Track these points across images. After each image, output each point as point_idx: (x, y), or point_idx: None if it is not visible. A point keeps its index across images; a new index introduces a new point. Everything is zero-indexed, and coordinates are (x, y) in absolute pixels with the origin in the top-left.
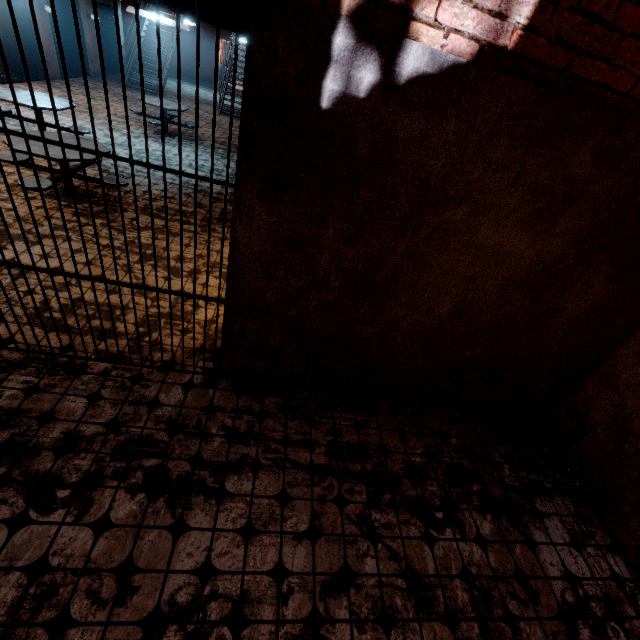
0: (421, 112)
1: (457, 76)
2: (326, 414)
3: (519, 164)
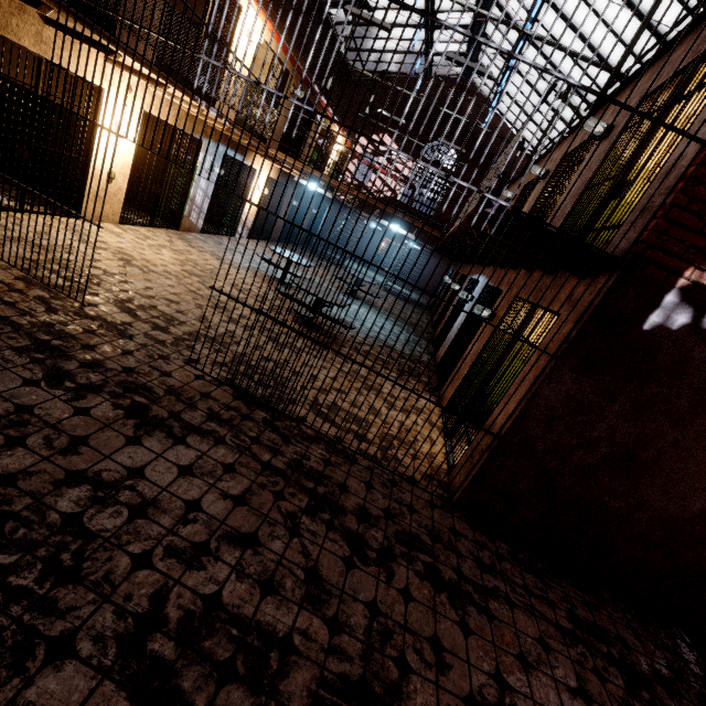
0: None
1: None
2: (554, 580)
3: None
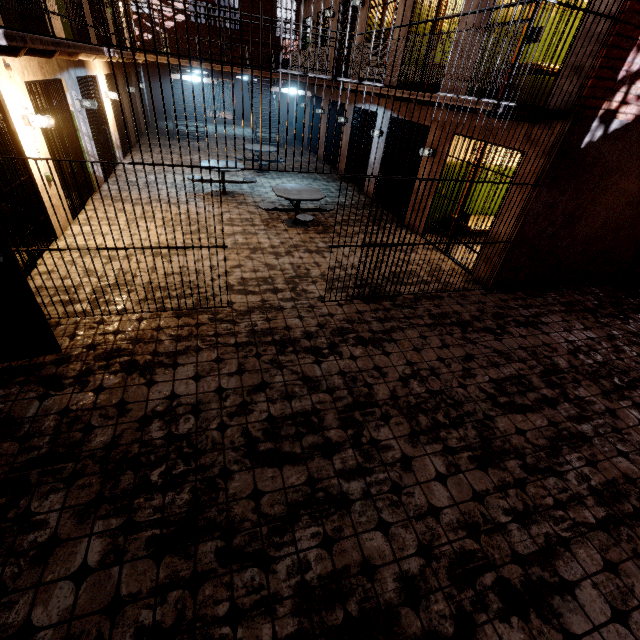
0: (612, 142)
1: (626, 127)
2: (544, 294)
3: (639, 153)
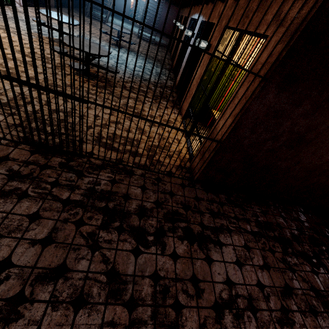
0: None
1: None
2: (248, 205)
3: None
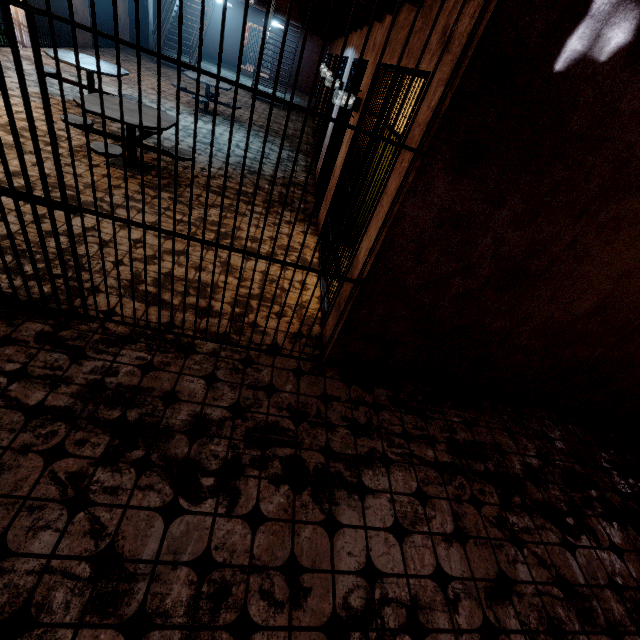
0: None
1: None
2: (435, 409)
3: None
